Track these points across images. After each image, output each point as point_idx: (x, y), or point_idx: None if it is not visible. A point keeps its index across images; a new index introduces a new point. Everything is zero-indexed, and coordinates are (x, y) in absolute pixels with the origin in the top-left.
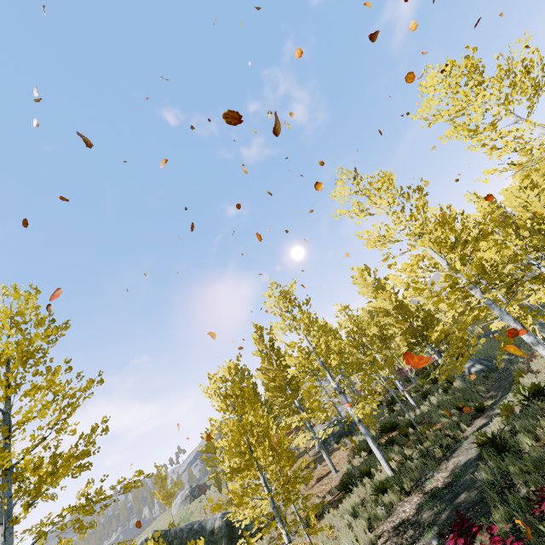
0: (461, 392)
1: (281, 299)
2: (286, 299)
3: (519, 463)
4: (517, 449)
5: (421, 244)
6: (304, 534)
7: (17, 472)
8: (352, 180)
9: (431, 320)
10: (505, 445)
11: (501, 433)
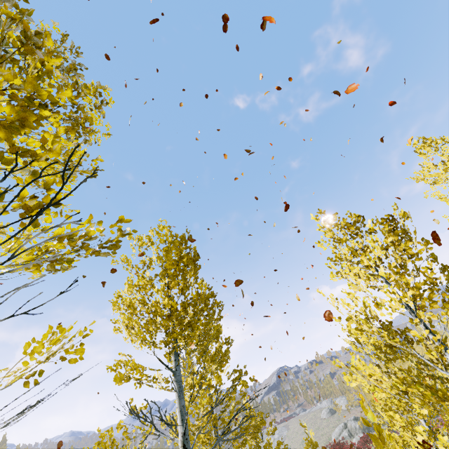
0: None
1: None
2: None
3: None
4: None
5: None
6: None
7: None
8: None
9: None
10: None
11: None
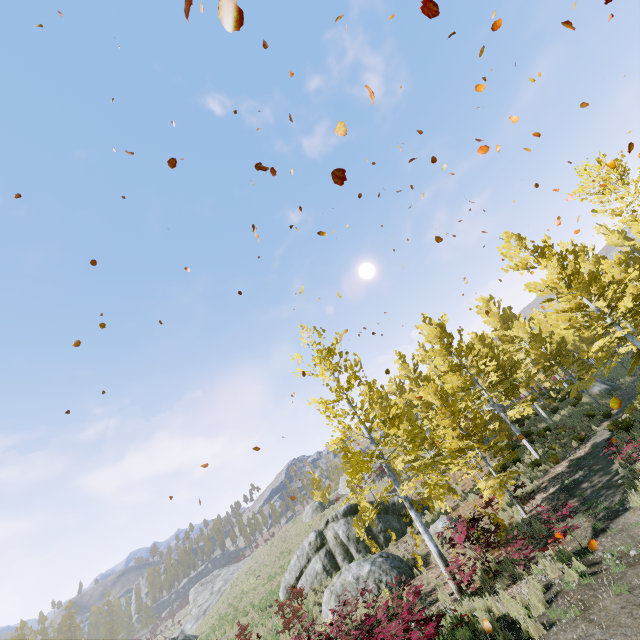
0: (588, 406)
1: (438, 330)
2: (442, 330)
3: (639, 431)
4: (638, 427)
5: (579, 295)
6: (475, 497)
7: (392, 417)
8: (518, 241)
9: (564, 346)
10: (630, 426)
11: (627, 420)
